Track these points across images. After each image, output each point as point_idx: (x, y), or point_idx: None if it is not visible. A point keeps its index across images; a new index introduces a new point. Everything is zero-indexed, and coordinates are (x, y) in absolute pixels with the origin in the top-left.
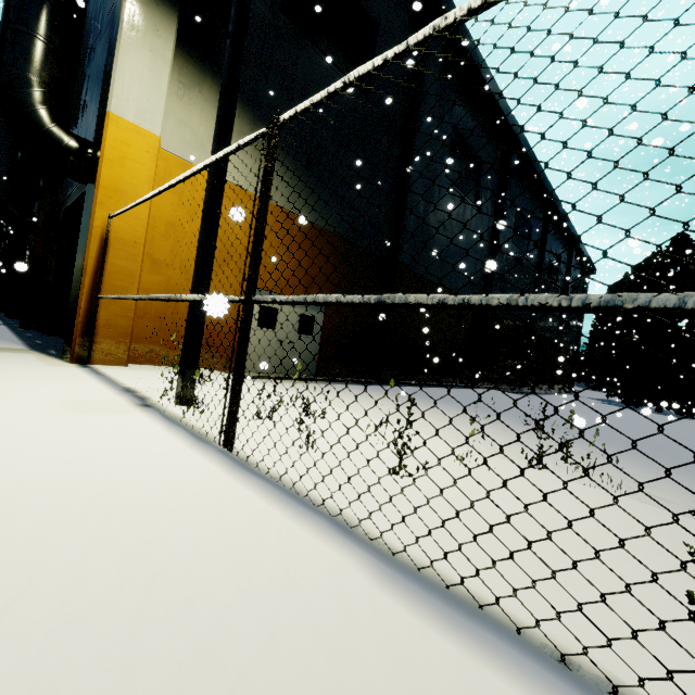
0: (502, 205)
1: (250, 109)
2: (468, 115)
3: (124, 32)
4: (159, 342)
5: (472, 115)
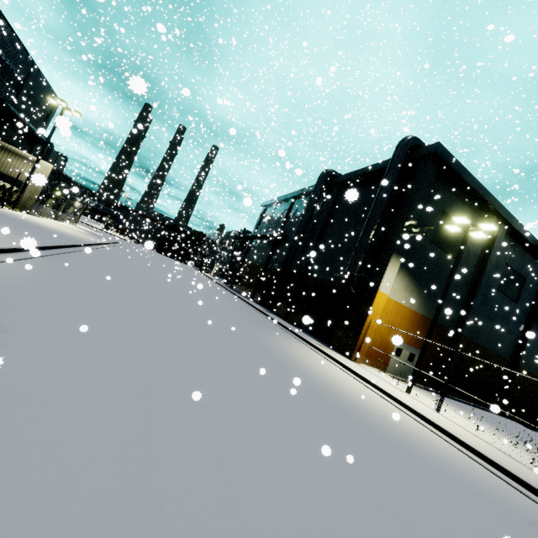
0: (537, 303)
1: (412, 277)
2: (518, 256)
3: (388, 268)
4: (366, 356)
5: (521, 256)
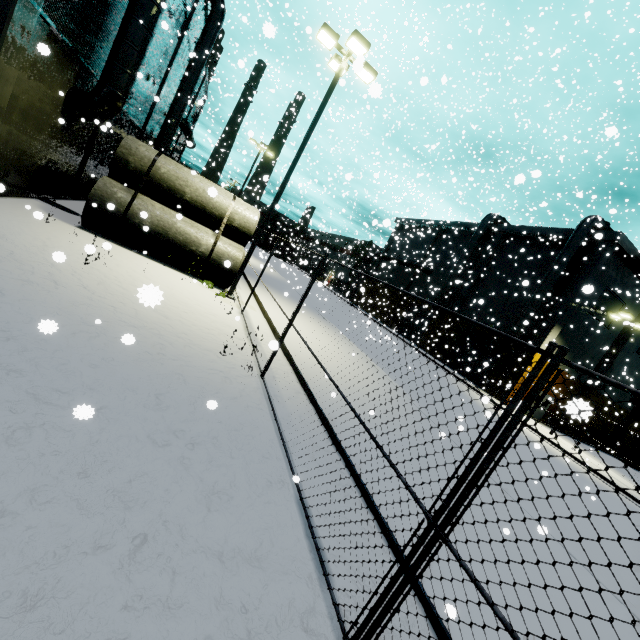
0: None
1: (565, 341)
2: None
3: (548, 336)
4: None
5: None
